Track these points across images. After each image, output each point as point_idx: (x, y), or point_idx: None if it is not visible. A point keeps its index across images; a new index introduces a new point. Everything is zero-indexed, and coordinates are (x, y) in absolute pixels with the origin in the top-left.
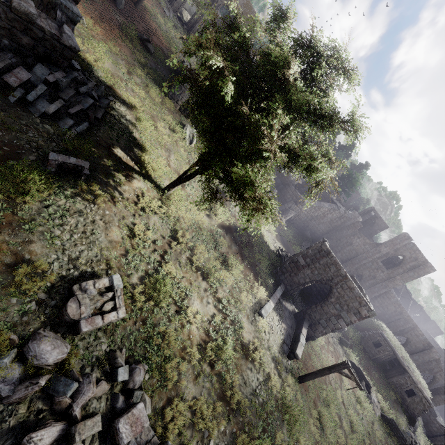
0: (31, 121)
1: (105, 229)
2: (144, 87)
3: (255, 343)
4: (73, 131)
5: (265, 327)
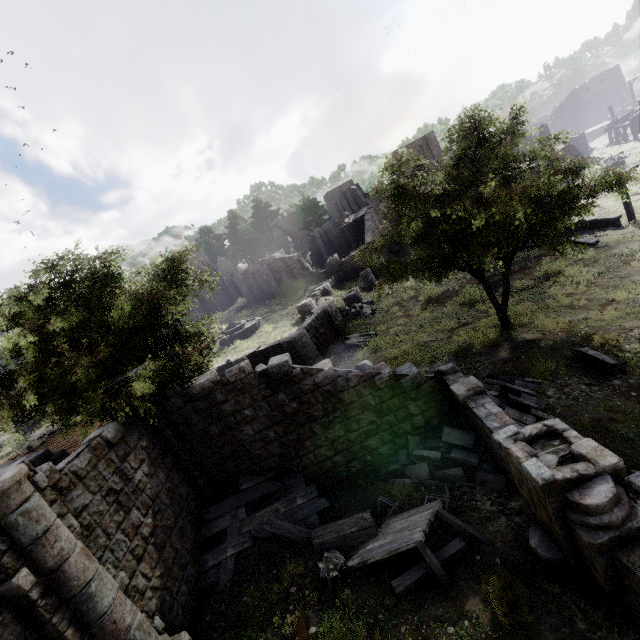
0: (560, 401)
1: (639, 328)
2: None
3: (639, 238)
4: (527, 380)
5: (609, 238)
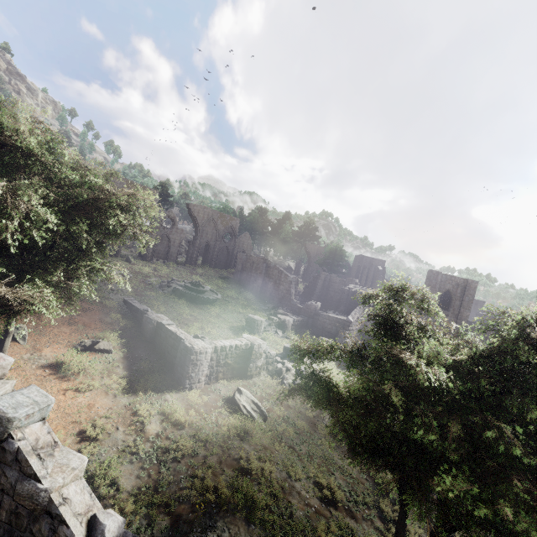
0: None
1: None
2: (167, 424)
3: None
4: None
5: None
